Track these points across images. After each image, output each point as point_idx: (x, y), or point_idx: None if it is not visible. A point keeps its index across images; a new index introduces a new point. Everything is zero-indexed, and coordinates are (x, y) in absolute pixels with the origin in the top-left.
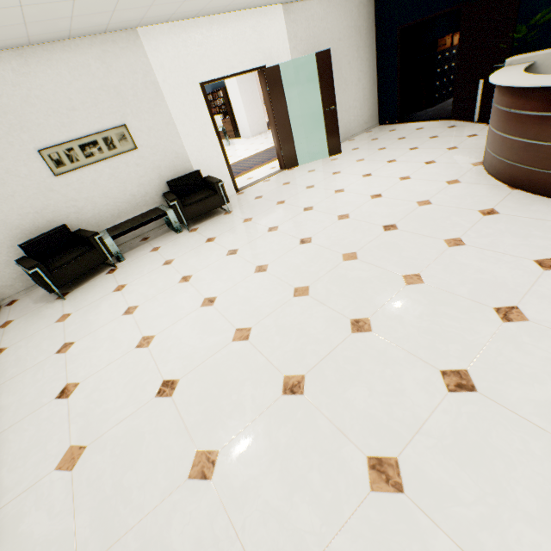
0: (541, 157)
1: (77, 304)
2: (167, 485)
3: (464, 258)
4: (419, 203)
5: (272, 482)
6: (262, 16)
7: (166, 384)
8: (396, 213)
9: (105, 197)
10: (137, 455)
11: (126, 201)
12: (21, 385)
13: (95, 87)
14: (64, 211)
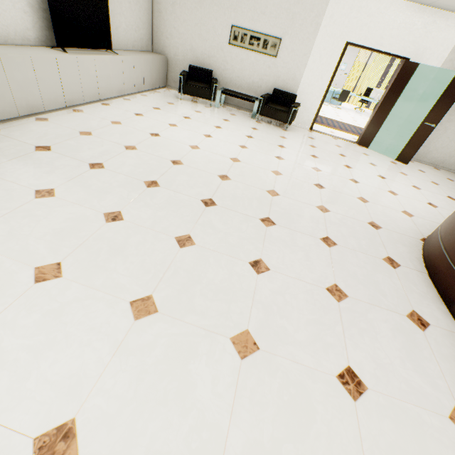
0: (447, 224)
1: (180, 104)
2: (119, 142)
3: (308, 211)
4: (360, 198)
5: (133, 162)
6: (442, 19)
7: (156, 134)
8: (338, 188)
9: (240, 72)
10: (125, 135)
11: (247, 83)
12: (134, 105)
13: (284, 7)
14: (219, 65)
